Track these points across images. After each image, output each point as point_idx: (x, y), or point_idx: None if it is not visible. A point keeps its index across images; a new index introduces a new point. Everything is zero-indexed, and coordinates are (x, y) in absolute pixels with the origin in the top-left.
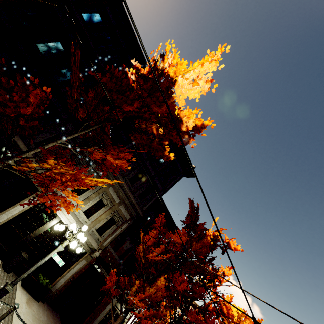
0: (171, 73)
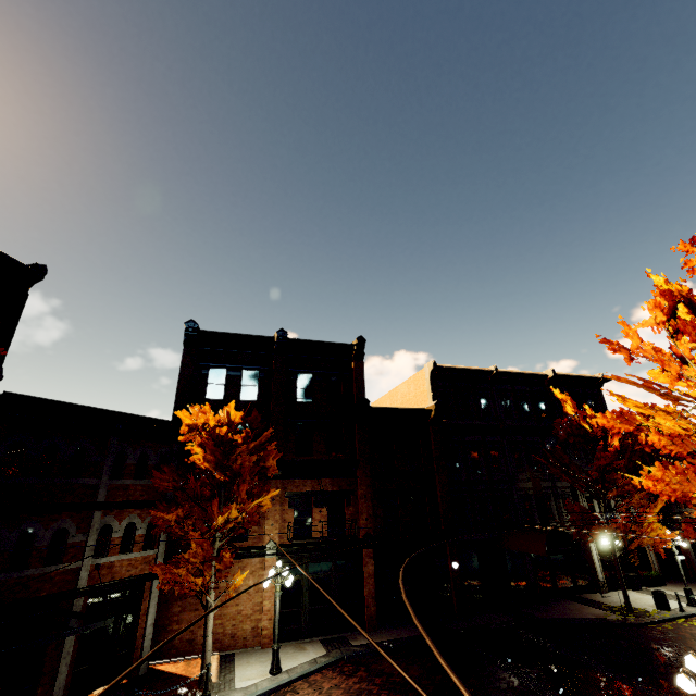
0: None
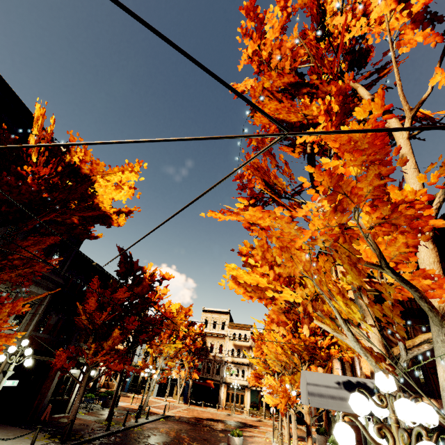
0: (86, 170)
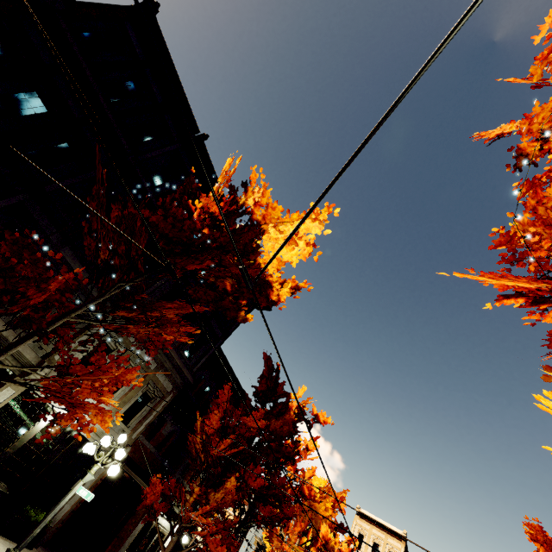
0: (258, 216)
